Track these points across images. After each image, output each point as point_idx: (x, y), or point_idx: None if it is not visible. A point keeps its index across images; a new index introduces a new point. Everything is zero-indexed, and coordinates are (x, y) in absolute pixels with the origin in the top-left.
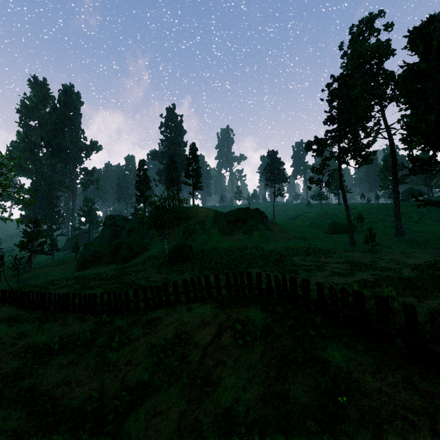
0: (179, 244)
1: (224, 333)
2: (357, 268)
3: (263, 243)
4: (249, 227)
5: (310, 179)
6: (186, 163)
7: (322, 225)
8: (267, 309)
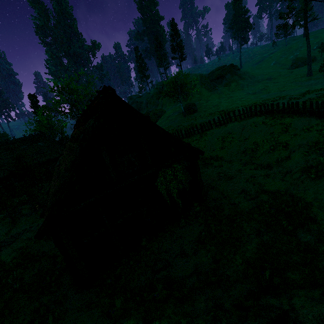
0: (186, 104)
1: (246, 127)
2: (308, 92)
3: (239, 90)
4: (227, 80)
5: (277, 26)
6: (170, 41)
7: (285, 63)
8: (262, 117)
